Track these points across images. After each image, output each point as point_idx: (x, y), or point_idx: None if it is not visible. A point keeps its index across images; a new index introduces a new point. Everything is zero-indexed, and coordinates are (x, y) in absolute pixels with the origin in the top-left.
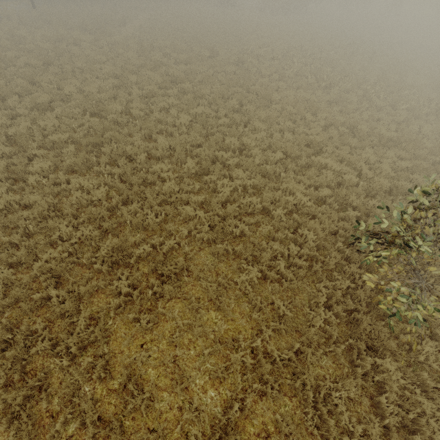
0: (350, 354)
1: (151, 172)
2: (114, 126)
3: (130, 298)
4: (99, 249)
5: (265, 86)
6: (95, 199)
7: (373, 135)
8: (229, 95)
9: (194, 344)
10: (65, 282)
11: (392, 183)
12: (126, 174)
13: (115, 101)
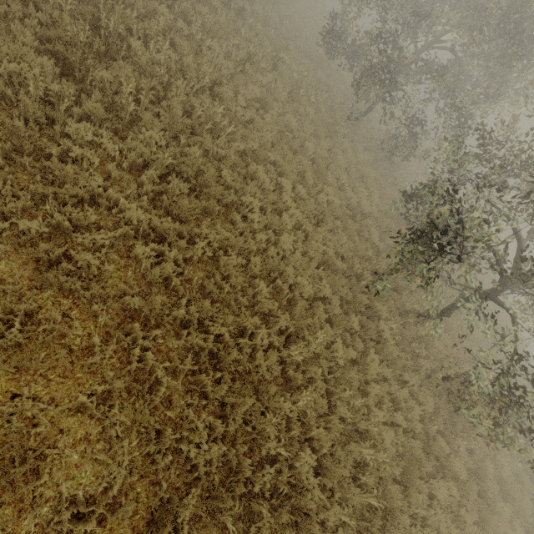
0: None
1: None
2: None
3: None
4: None
5: None
6: None
7: None
8: None
9: None
10: None
11: None
12: None
13: None
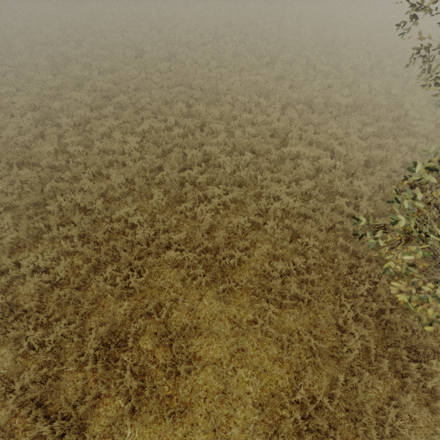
0: (392, 363)
1: (116, 219)
2: (52, 173)
3: (143, 394)
4: (84, 340)
5: (207, 77)
6: (59, 277)
7: (330, 105)
8: (173, 98)
9: (233, 418)
10: (56, 400)
11: (367, 155)
12: (86, 233)
13: (43, 139)
